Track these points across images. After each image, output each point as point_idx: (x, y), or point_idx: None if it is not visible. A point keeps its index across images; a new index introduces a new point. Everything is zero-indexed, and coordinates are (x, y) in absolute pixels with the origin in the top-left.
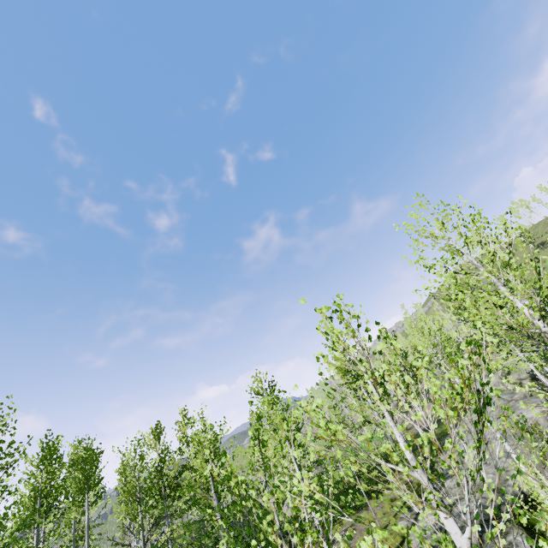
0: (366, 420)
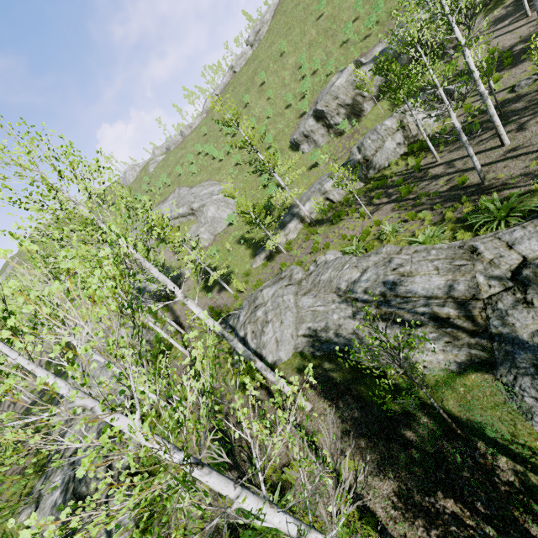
0: None
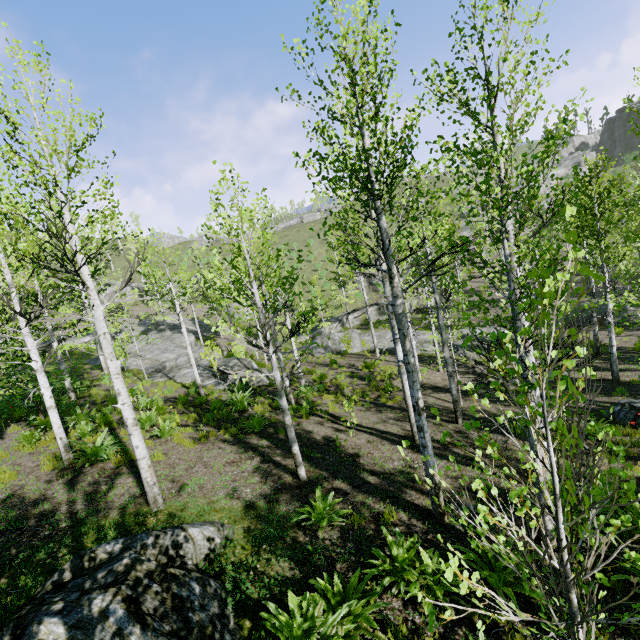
0: None
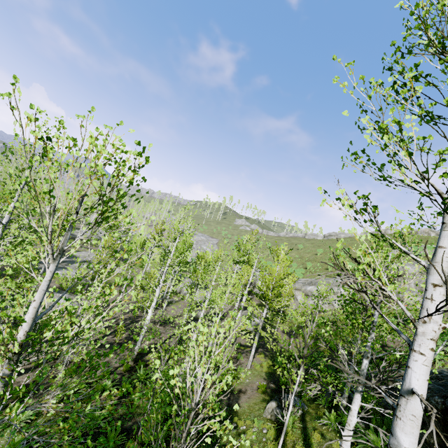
0: None
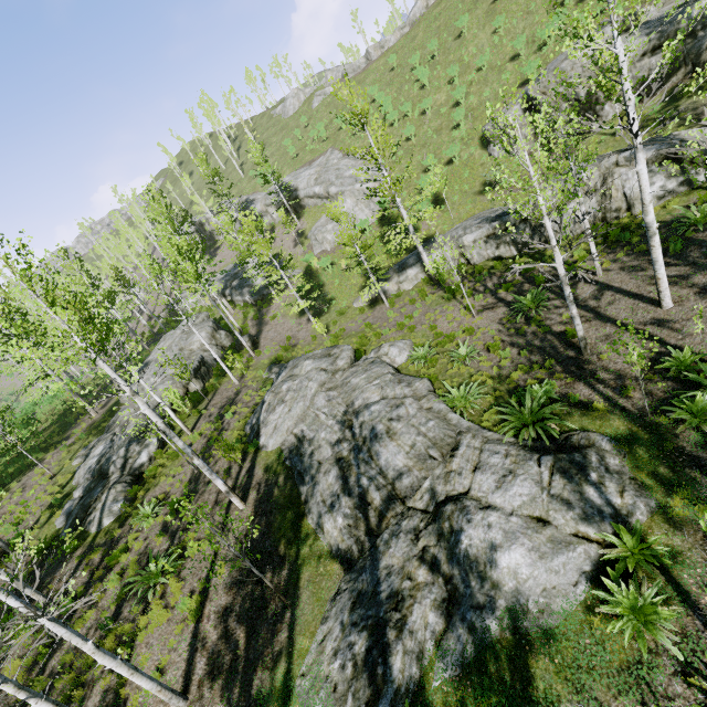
0: (36, 379)
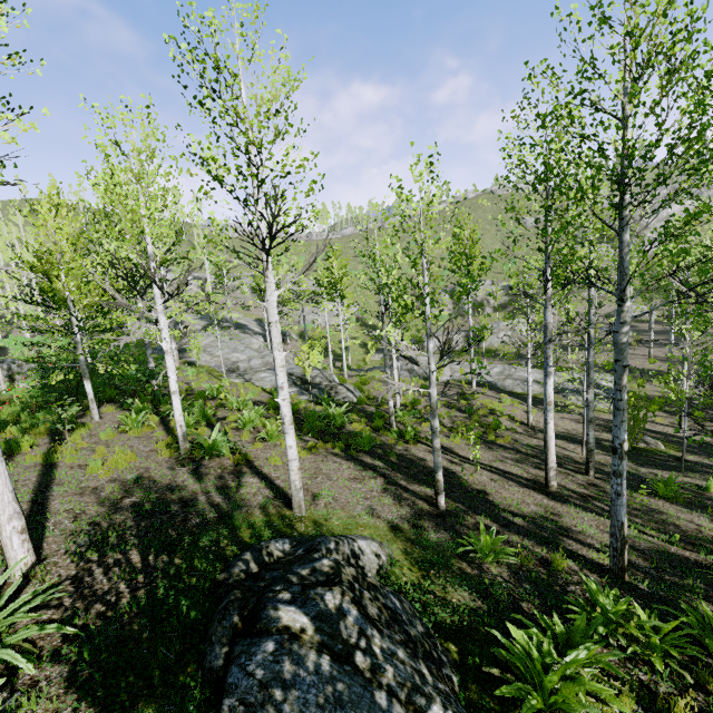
0: None
